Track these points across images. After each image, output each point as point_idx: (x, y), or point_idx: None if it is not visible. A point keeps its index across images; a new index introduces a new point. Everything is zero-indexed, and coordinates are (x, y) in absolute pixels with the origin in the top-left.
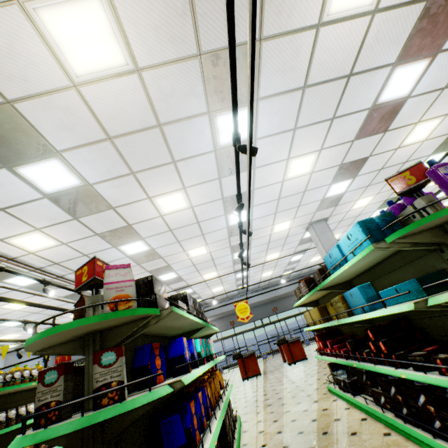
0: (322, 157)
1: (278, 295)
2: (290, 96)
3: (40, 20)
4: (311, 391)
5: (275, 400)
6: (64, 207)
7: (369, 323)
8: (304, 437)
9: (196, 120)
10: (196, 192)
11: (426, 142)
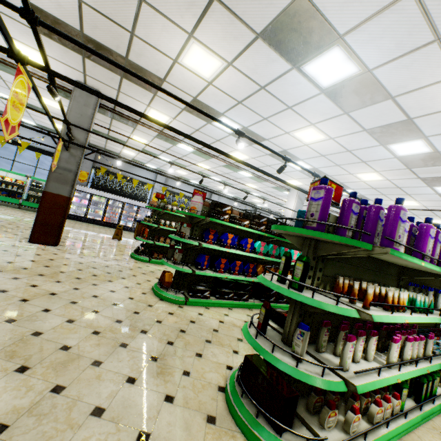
0: None
1: None
2: (391, 12)
3: (184, 64)
4: None
5: None
6: (241, 139)
7: None
8: None
9: (286, 76)
10: (326, 126)
11: None
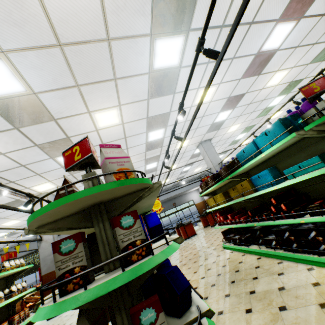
0: (219, 89)
1: (171, 196)
2: (211, 33)
3: None
4: (211, 251)
5: (187, 261)
6: (4, 115)
7: (260, 198)
8: (224, 277)
9: (140, 40)
10: (128, 110)
11: (277, 86)
